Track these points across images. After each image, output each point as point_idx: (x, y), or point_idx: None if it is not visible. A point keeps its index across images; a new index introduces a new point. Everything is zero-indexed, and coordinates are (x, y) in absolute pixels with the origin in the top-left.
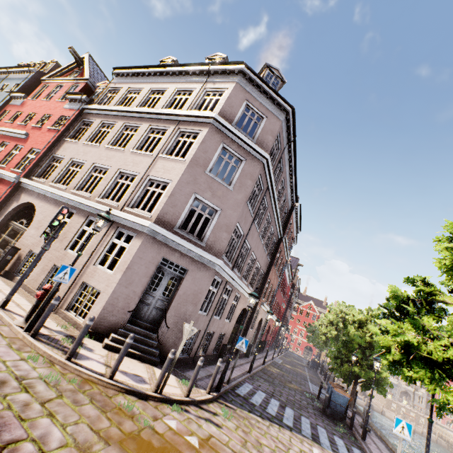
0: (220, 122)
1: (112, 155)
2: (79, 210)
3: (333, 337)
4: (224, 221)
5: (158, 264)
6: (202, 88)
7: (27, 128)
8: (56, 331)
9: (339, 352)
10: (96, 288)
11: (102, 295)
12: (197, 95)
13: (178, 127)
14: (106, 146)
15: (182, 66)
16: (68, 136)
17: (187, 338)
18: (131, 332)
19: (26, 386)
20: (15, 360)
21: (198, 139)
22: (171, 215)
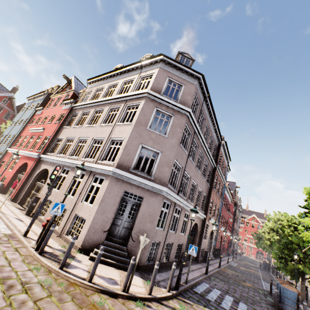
0: (152, 94)
1: (89, 130)
2: (72, 168)
3: (276, 242)
4: (165, 159)
5: (121, 196)
6: (138, 77)
7: (44, 125)
8: (57, 249)
9: (282, 253)
10: (83, 217)
11: (87, 222)
12: (136, 82)
13: (126, 104)
14: (85, 126)
15: (125, 67)
16: (65, 125)
17: (143, 247)
18: (108, 246)
19: (27, 289)
20: (24, 270)
21: (139, 108)
22: (127, 161)
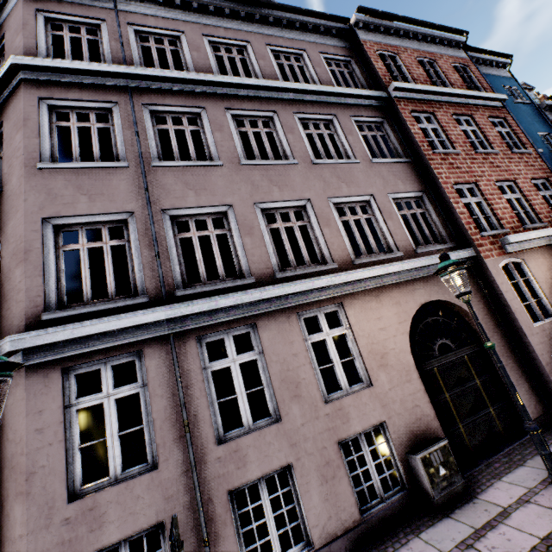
0: None
1: None
2: None
3: None
4: (10, 251)
5: None
6: None
7: None
8: None
9: None
10: None
11: None
12: None
13: None
14: None
15: None
16: None
17: None
18: None
19: None
20: None
21: None
22: None
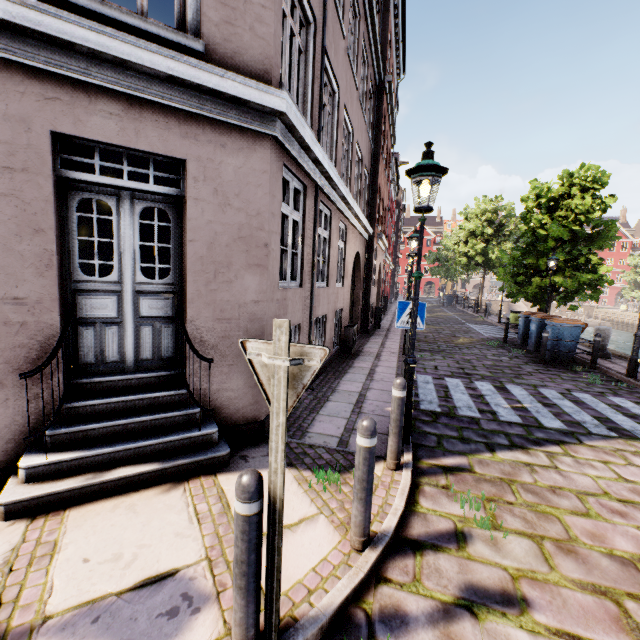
0: None
1: None
2: None
3: (479, 254)
4: None
5: (48, 169)
6: None
7: None
8: None
9: (516, 267)
10: None
11: None
12: None
13: None
14: None
15: None
16: None
17: (290, 404)
18: (97, 420)
19: None
20: None
21: None
22: None
